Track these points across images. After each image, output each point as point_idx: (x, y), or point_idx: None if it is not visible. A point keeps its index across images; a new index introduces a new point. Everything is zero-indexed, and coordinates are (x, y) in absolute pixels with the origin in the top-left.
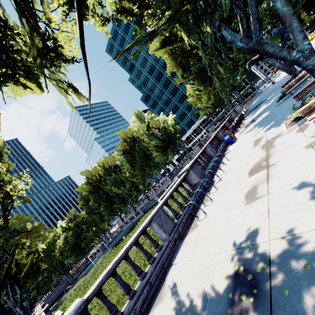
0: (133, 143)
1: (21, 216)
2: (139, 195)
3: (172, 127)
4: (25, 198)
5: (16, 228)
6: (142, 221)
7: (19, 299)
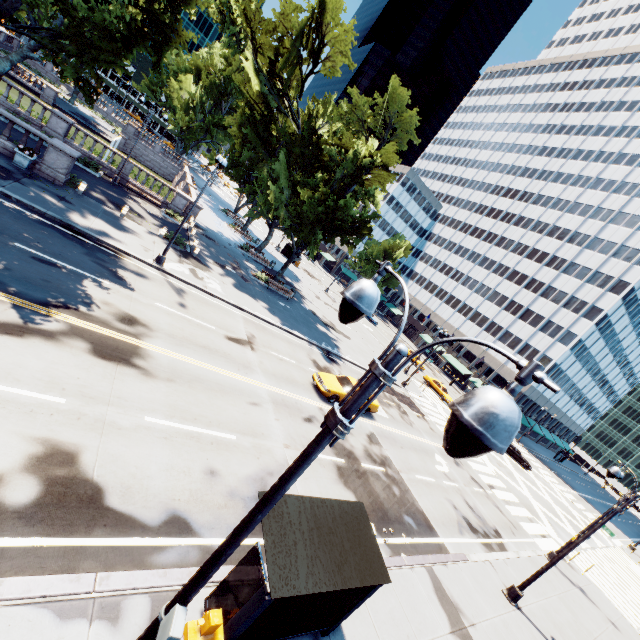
0: None
1: None
2: None
3: None
4: None
5: None
6: None
7: None
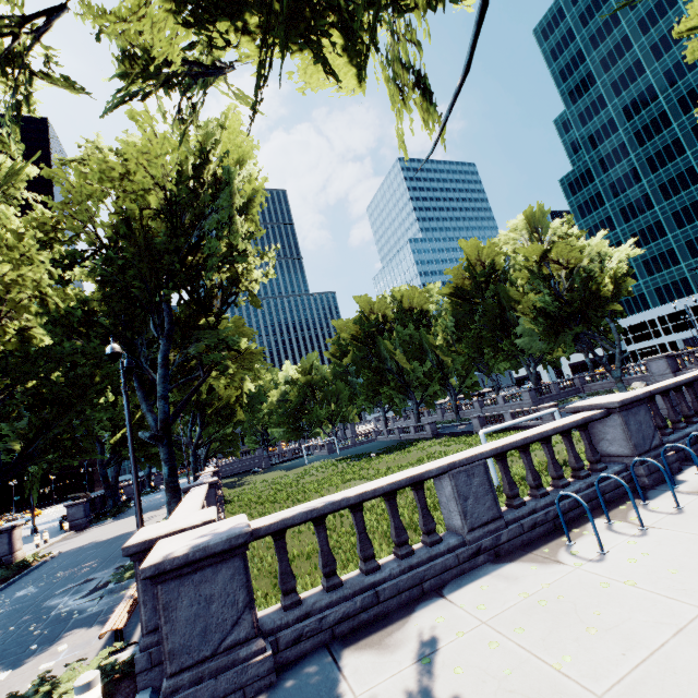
0: (486, 281)
1: (240, 322)
2: (441, 394)
3: (611, 278)
4: (254, 296)
5: (226, 337)
6: (422, 449)
7: (195, 441)
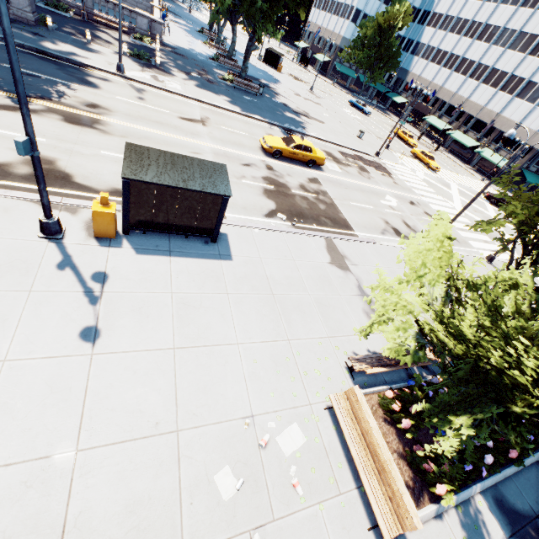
0: None
1: None
2: None
3: None
4: None
5: None
6: None
7: None
